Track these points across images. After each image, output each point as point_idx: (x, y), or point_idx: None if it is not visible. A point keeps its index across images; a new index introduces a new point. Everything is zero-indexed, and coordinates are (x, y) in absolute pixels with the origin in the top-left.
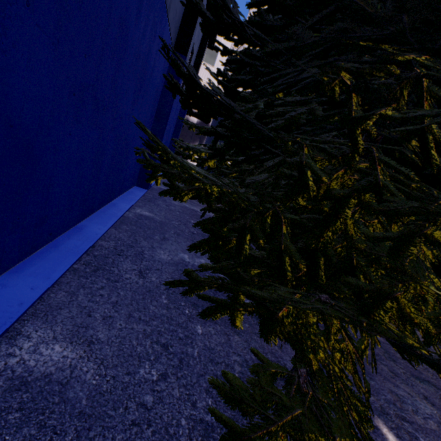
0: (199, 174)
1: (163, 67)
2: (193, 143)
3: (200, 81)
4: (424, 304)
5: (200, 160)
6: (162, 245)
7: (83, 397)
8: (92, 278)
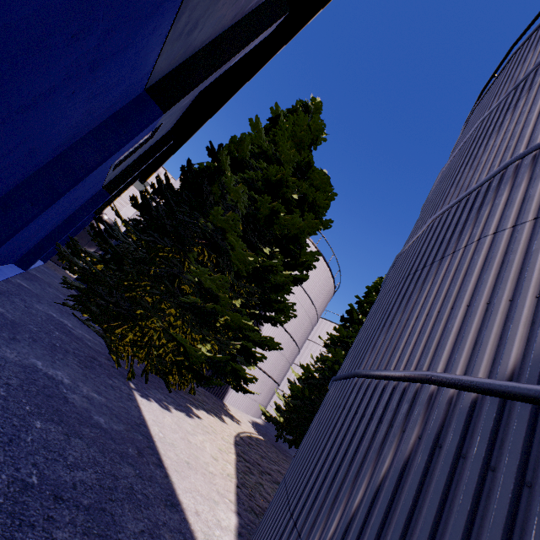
0: (90, 264)
1: (90, 196)
2: (89, 247)
3: (123, 198)
4: (152, 322)
5: (91, 263)
6: (38, 304)
7: (10, 319)
8: (0, 295)
